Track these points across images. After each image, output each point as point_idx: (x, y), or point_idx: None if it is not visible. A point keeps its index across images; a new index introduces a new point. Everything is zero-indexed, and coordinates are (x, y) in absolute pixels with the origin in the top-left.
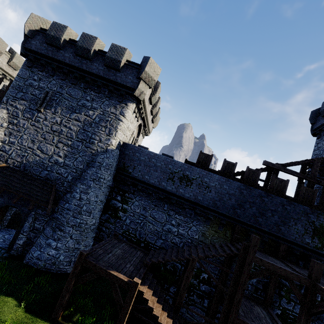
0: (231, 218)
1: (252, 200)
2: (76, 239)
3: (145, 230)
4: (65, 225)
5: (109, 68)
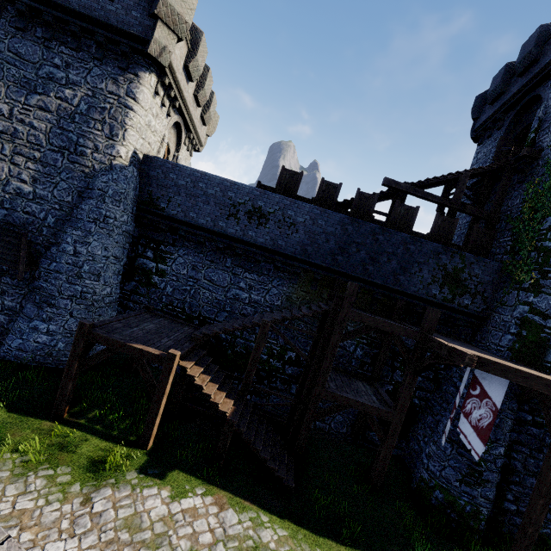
0: (328, 270)
1: (361, 240)
2: (81, 318)
3: (198, 301)
4: (56, 296)
5: None
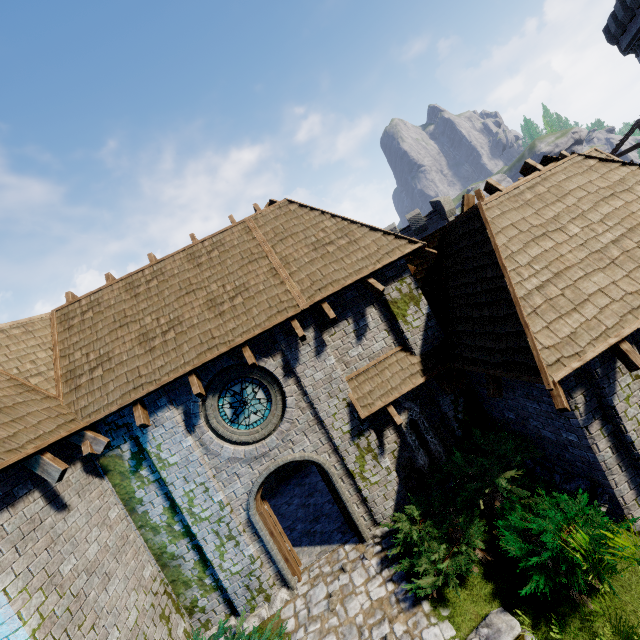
0: None
1: None
2: None
3: None
4: None
5: (419, 235)
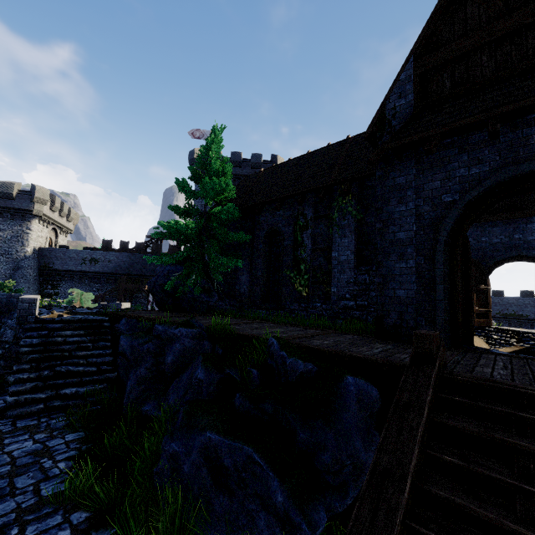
0: (128, 275)
1: (138, 261)
2: None
3: None
4: None
5: (4, 199)
